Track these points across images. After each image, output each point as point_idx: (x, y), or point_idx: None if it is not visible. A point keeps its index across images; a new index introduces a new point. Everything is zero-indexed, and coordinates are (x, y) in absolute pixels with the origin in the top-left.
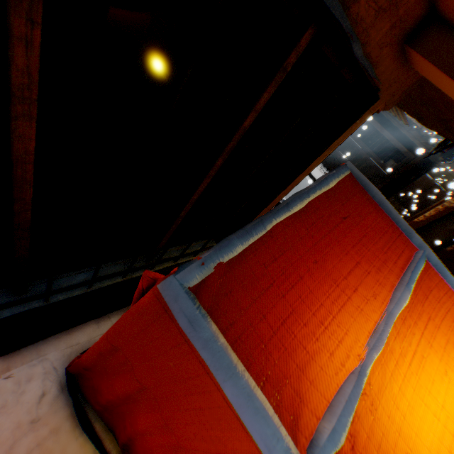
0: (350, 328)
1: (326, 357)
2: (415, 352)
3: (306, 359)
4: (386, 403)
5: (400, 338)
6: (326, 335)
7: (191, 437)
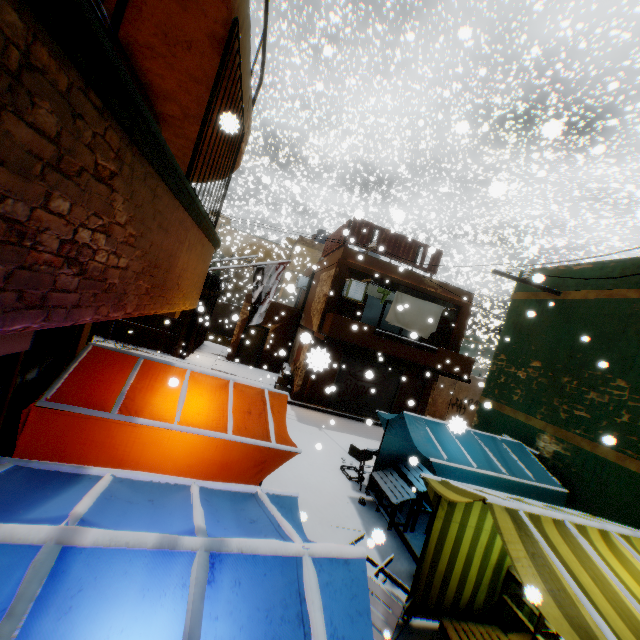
0: (117, 388)
1: (111, 397)
2: (149, 385)
3: (104, 401)
4: (140, 399)
5: (140, 384)
6: (109, 394)
7: (83, 453)
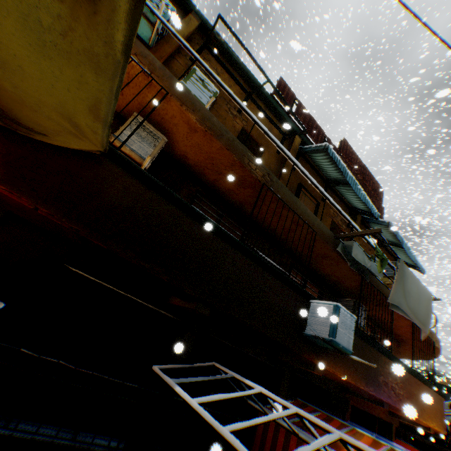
0: None
1: None
2: None
3: None
4: None
5: None
6: None
7: None
